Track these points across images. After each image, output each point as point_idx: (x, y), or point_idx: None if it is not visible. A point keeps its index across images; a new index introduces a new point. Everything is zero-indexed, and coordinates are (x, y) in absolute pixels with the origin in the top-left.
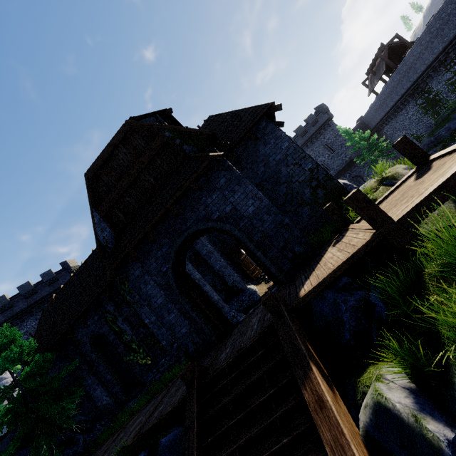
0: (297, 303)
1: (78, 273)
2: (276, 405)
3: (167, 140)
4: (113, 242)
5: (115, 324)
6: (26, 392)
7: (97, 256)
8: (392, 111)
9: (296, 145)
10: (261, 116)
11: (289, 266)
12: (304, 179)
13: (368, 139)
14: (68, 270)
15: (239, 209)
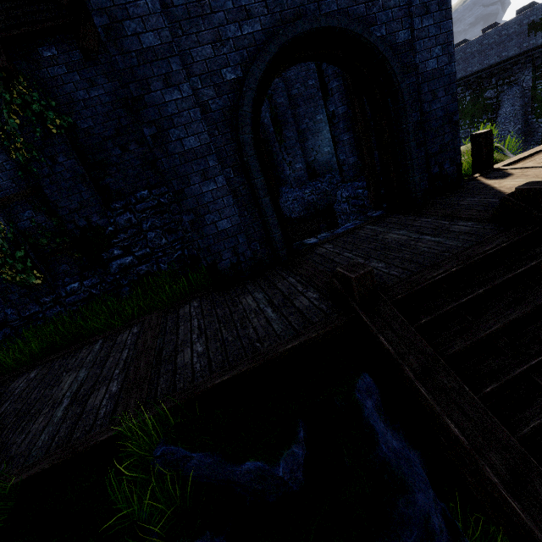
0: None
1: None
2: None
3: None
4: None
5: None
6: None
7: None
8: None
9: None
10: None
11: (425, 186)
12: None
13: None
14: None
15: (416, 50)
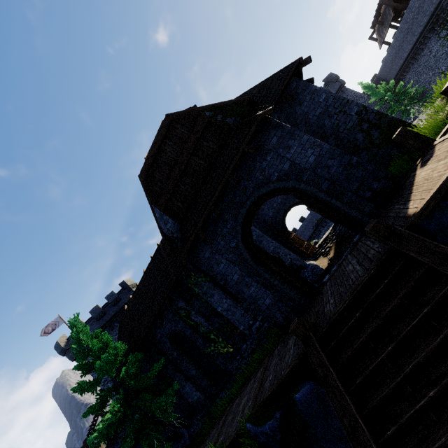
0: (414, 219)
1: (143, 280)
2: (439, 323)
3: (208, 119)
4: (178, 231)
5: (189, 319)
6: (125, 393)
7: (158, 259)
8: (412, 55)
9: (334, 94)
10: (291, 75)
11: (370, 207)
12: (353, 125)
13: (391, 91)
14: (127, 289)
15: (298, 163)
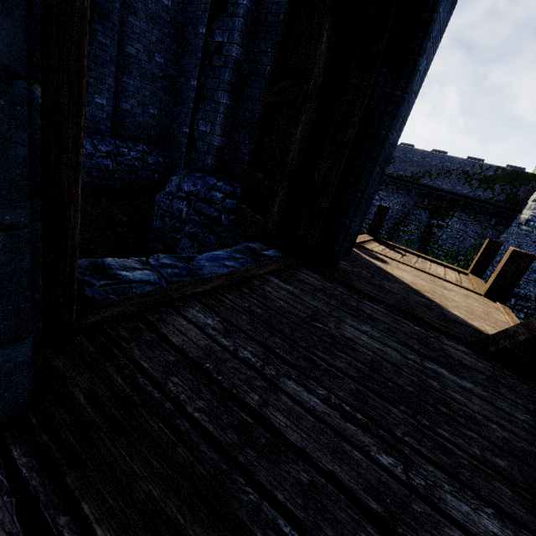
0: None
1: None
2: None
3: None
4: None
5: None
6: None
7: None
8: None
9: None
10: None
11: None
12: None
13: None
14: None
15: None
